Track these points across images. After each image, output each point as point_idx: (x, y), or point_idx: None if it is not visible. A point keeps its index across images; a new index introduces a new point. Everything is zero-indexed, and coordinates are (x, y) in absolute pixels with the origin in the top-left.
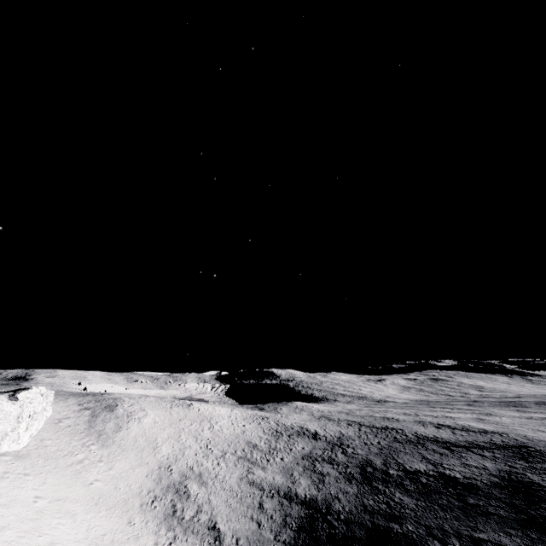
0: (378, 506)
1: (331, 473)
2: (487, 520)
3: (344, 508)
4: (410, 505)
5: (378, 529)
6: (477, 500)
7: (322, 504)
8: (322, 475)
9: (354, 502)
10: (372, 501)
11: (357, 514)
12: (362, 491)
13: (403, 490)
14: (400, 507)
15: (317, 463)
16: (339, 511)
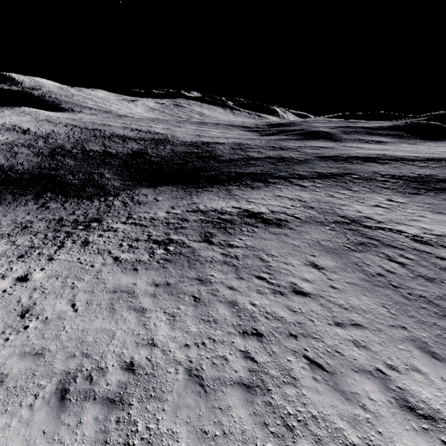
0: (50, 166)
1: (25, 152)
2: (106, 166)
3: (24, 168)
4: (71, 164)
5: (41, 174)
6: (111, 160)
7: (6, 167)
8: (16, 154)
9: (34, 165)
10: (47, 164)
11: (31, 170)
12: (43, 160)
13: (73, 159)
14: (64, 165)
15: (16, 147)
16: (19, 169)
